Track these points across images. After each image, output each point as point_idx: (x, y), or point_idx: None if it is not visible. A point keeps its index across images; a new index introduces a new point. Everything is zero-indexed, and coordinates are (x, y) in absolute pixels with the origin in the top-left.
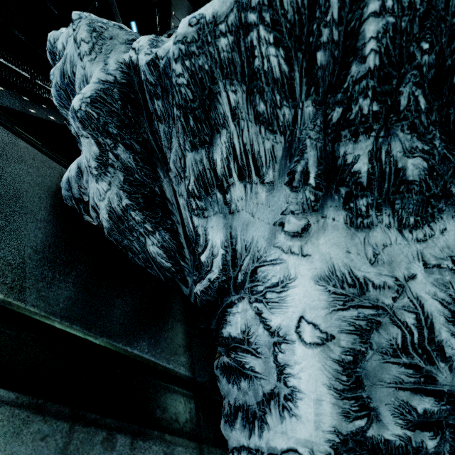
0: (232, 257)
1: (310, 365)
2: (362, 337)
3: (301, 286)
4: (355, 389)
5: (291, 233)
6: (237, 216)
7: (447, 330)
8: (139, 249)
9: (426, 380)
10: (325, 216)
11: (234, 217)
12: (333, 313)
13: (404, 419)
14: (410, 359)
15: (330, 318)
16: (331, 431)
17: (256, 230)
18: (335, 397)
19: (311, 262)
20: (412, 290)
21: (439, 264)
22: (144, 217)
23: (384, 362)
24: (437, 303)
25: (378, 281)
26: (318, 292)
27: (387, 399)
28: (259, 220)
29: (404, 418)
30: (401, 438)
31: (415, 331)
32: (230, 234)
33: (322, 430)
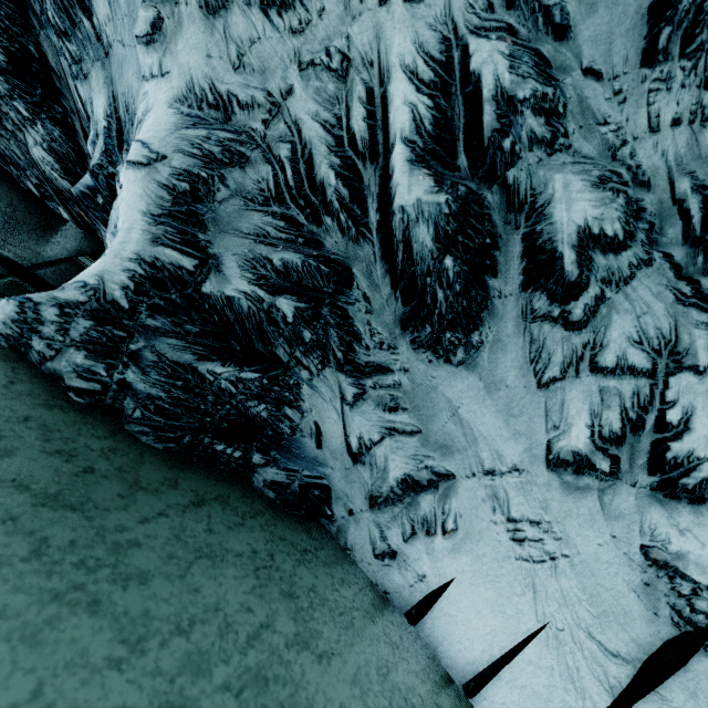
0: (118, 133)
1: (132, 194)
2: (210, 164)
3: (154, 115)
4: (185, 222)
5: (144, 38)
6: (112, 56)
7: (327, 163)
8: (24, 159)
9: (307, 243)
10: (178, 1)
11: (111, 61)
12: (175, 133)
13: (255, 273)
14: (284, 209)
15: (169, 137)
16: (133, 260)
17: (129, 68)
18: (149, 223)
19: (169, 82)
20: (292, 112)
21: (313, 60)
22: (11, 89)
23: (246, 210)
24: (319, 126)
25: (244, 97)
26: (169, 116)
27: (237, 249)
28: (129, 48)
29: (257, 273)
30: (248, 297)
31: (288, 166)
32: (113, 94)
33: (121, 258)
